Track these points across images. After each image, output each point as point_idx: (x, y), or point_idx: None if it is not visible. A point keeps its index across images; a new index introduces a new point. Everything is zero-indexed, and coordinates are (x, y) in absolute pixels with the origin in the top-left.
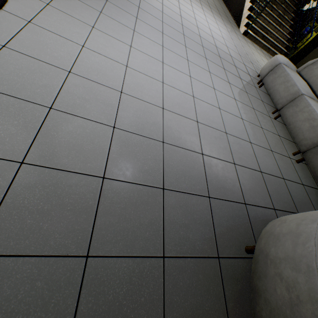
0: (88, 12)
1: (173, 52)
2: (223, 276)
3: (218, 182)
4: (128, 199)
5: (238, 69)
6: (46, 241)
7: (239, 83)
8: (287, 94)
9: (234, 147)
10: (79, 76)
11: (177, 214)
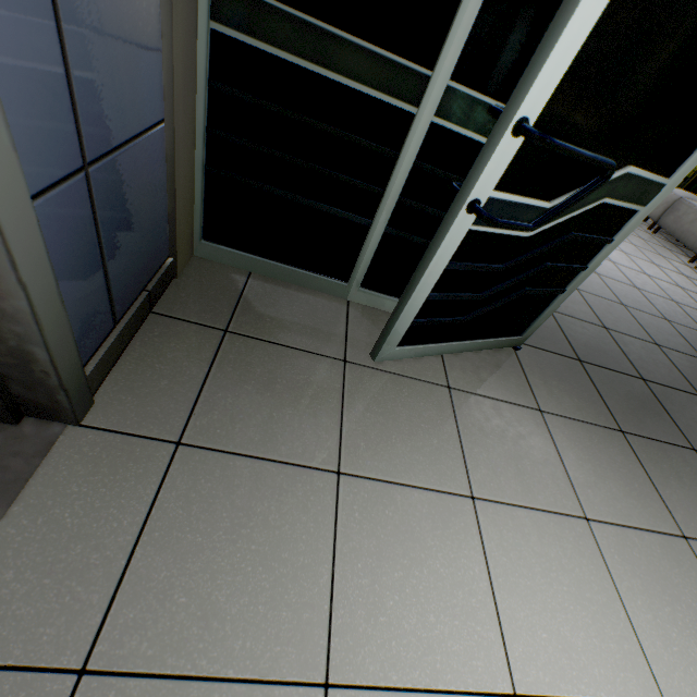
0: None
1: None
2: None
3: (667, 312)
4: (603, 305)
5: None
6: (576, 314)
7: None
8: None
9: (664, 288)
10: None
11: (647, 324)
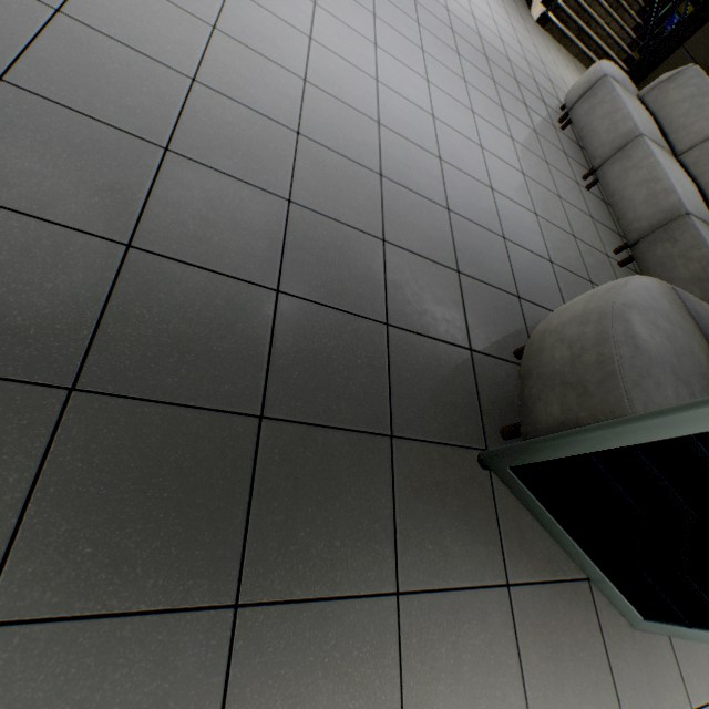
0: None
1: (395, 31)
2: (478, 373)
3: (475, 256)
4: (330, 240)
5: (523, 88)
6: (219, 258)
7: (523, 114)
8: (613, 137)
9: (505, 214)
10: (231, 39)
11: (407, 280)
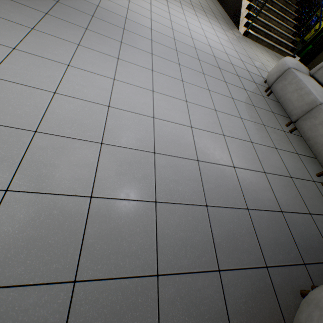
0: (63, 48)
1: (165, 75)
2: None
3: (230, 242)
4: (109, 307)
5: (242, 79)
6: None
7: (244, 96)
8: (302, 104)
9: (245, 185)
10: (47, 135)
11: (178, 313)
